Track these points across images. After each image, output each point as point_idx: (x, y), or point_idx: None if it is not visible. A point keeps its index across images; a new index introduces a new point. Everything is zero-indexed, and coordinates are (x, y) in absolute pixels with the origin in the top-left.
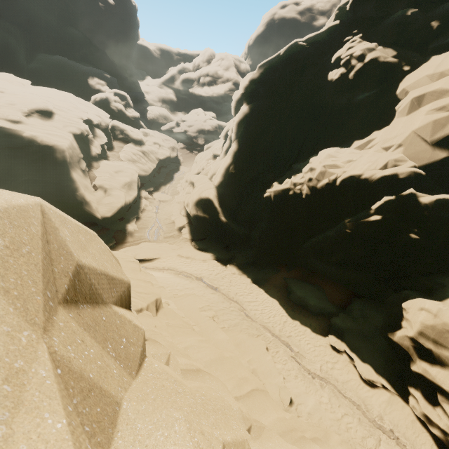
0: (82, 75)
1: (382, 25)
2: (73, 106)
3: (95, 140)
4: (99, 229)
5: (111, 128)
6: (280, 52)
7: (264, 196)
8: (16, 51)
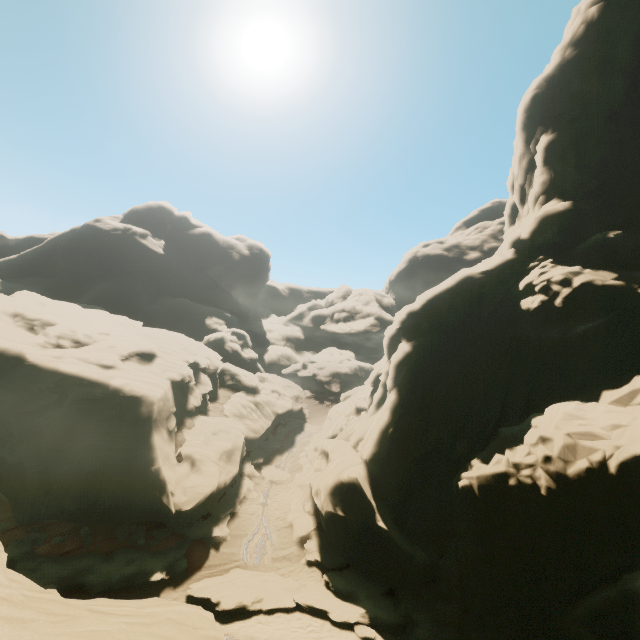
0: (200, 315)
1: (577, 249)
2: (181, 347)
3: (196, 388)
4: (166, 536)
5: (220, 372)
6: (446, 282)
7: (458, 486)
8: (139, 295)
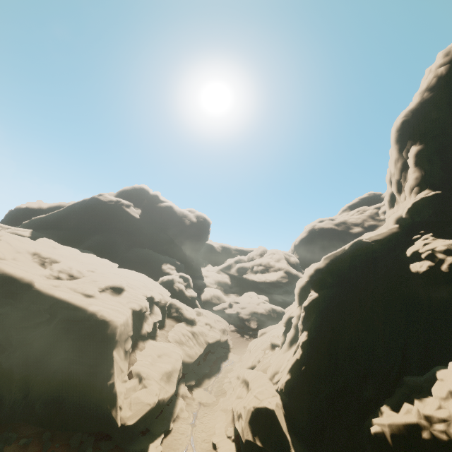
0: (159, 262)
1: None
2: (143, 284)
3: (150, 317)
4: (110, 448)
5: (168, 306)
6: (345, 247)
7: (370, 432)
8: (119, 245)
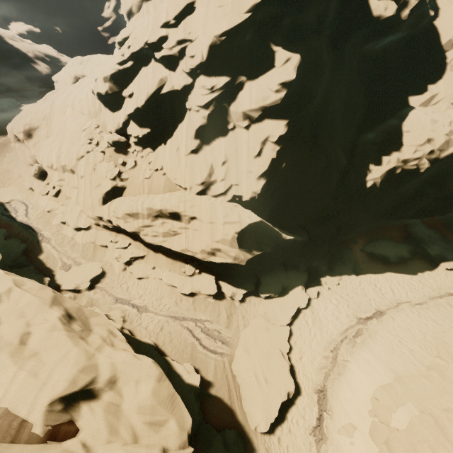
0: None
1: None
2: None
3: None
4: None
5: None
6: None
7: (367, 187)
8: None
